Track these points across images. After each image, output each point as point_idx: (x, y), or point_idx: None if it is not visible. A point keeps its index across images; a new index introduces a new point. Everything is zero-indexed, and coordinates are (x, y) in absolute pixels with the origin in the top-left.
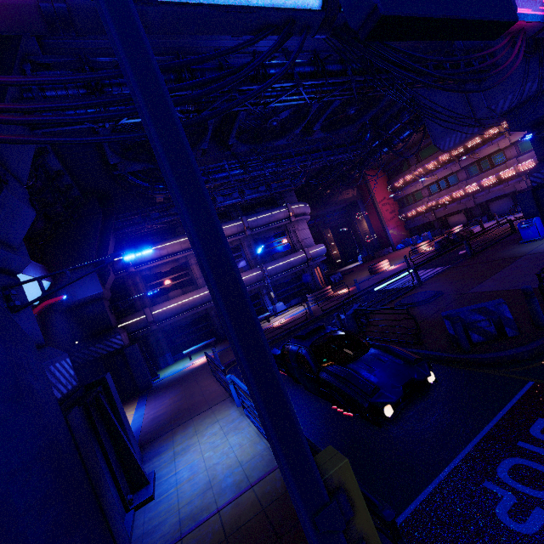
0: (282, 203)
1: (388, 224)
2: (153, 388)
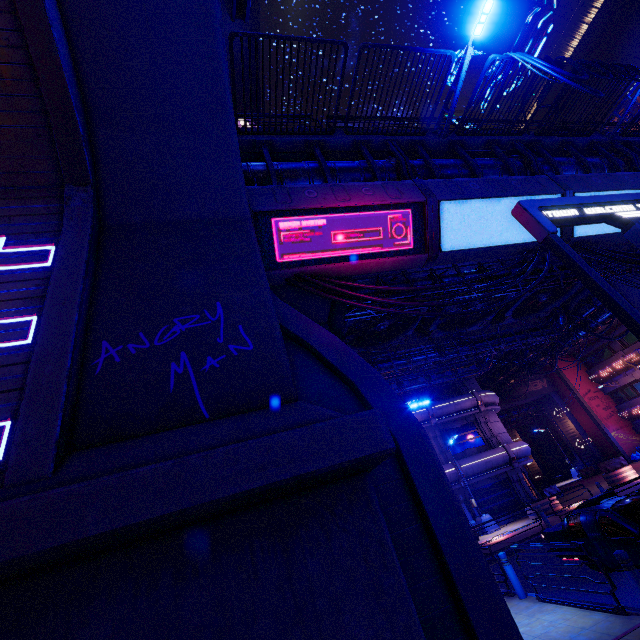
0: (466, 391)
1: (605, 424)
2: None
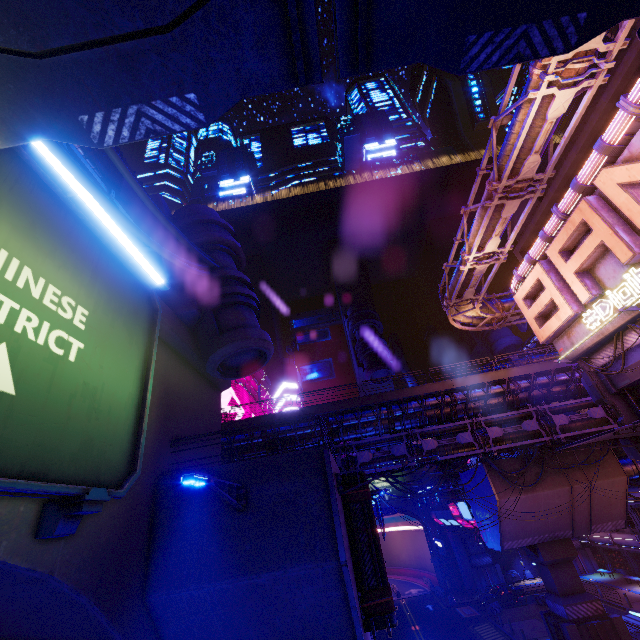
0: None
1: None
2: None
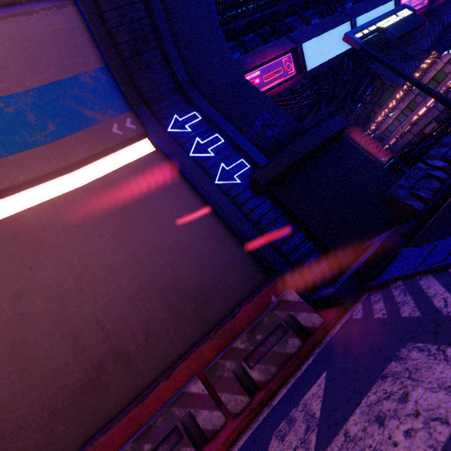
0: None
1: (378, 156)
2: None
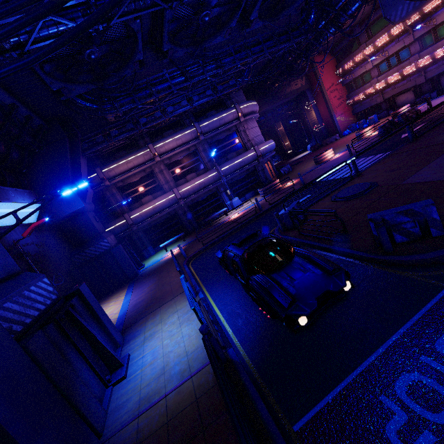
0: (231, 104)
1: (335, 111)
2: (139, 277)
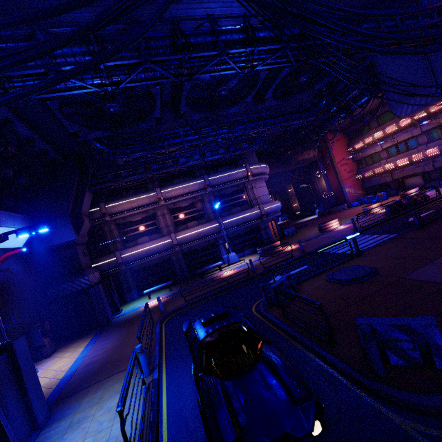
0: (242, 163)
1: (344, 183)
2: (110, 325)
